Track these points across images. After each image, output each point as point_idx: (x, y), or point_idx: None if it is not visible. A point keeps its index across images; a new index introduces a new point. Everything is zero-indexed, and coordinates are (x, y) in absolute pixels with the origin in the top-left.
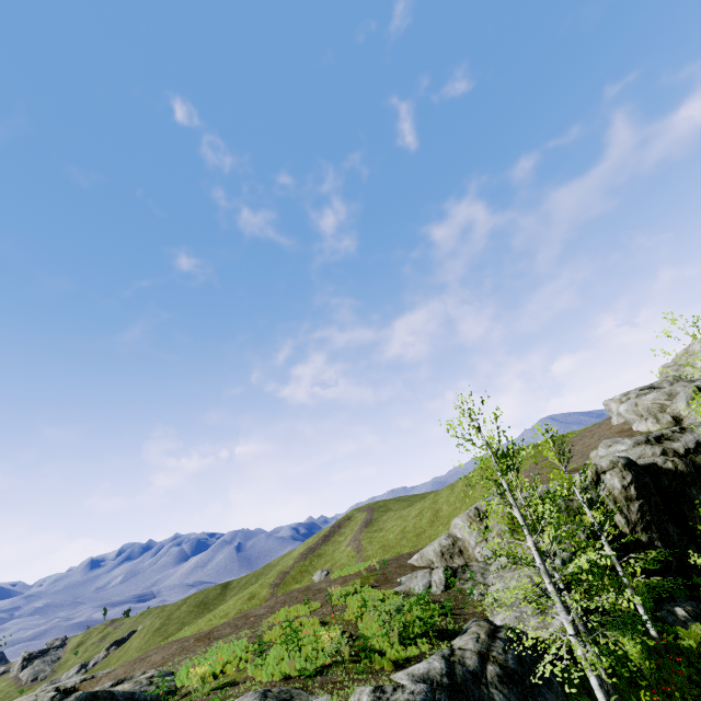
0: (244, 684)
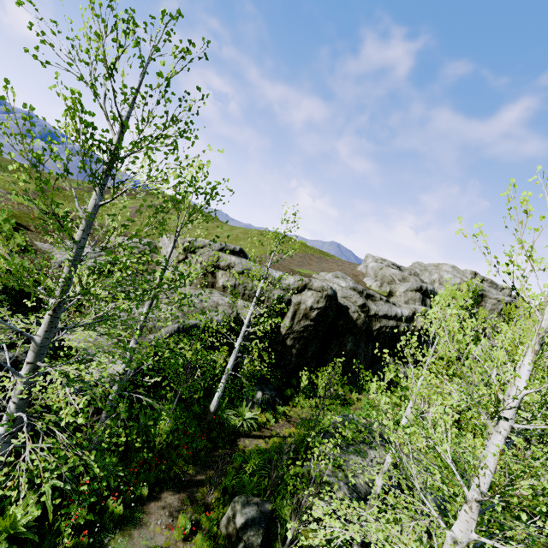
0: None
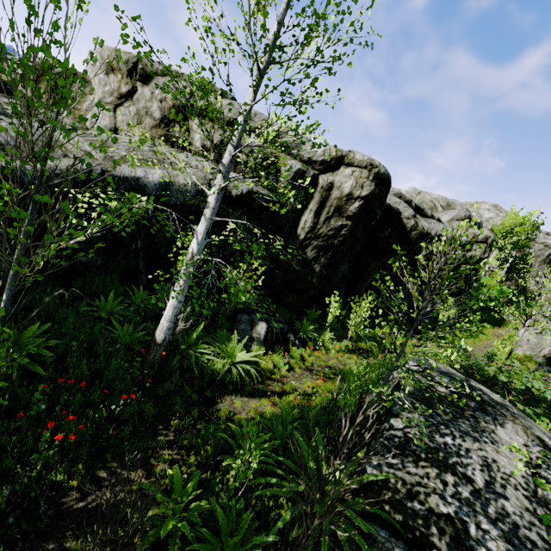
0: None
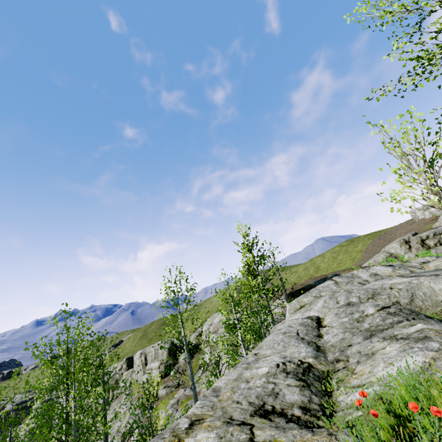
0: None
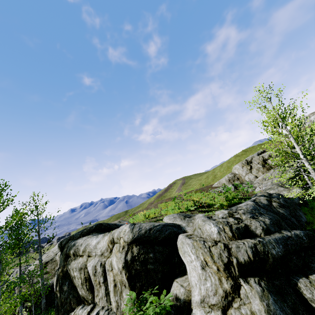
0: (162, 216)
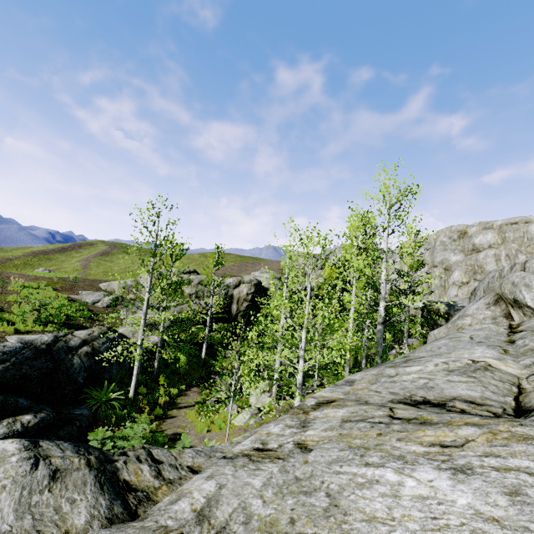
0: None
